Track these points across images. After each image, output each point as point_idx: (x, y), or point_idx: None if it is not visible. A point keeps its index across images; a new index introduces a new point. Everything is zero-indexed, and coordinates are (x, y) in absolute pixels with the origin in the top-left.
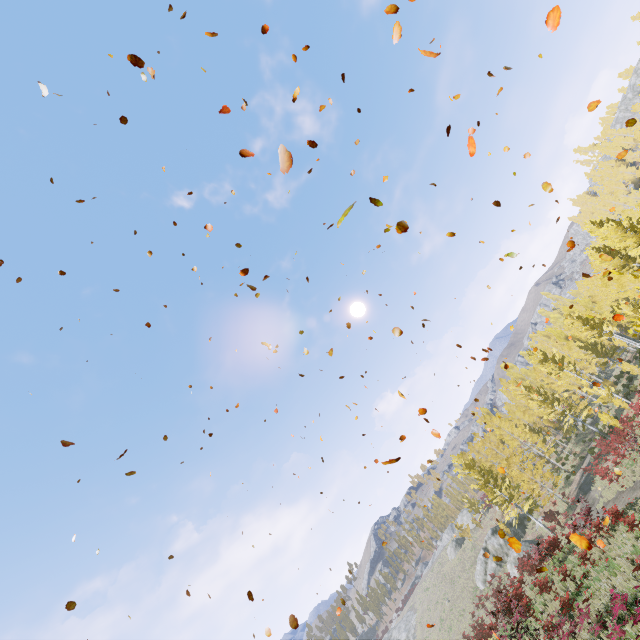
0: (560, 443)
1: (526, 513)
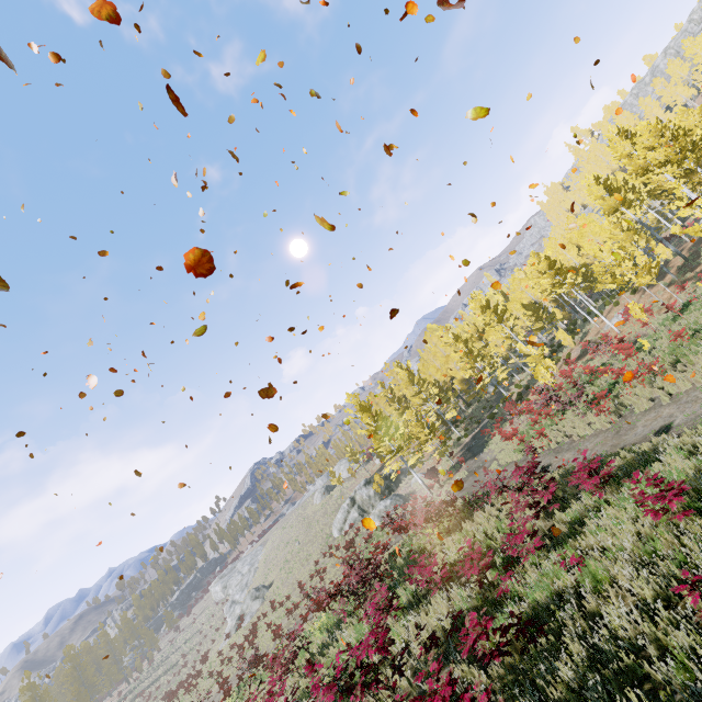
0: (461, 407)
1: (409, 467)
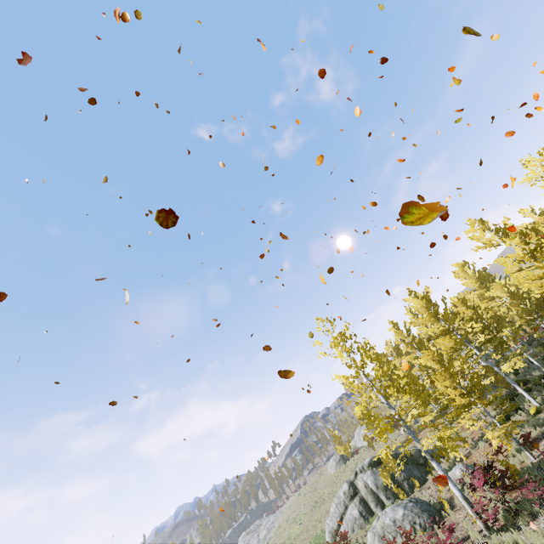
0: (530, 359)
1: (427, 455)
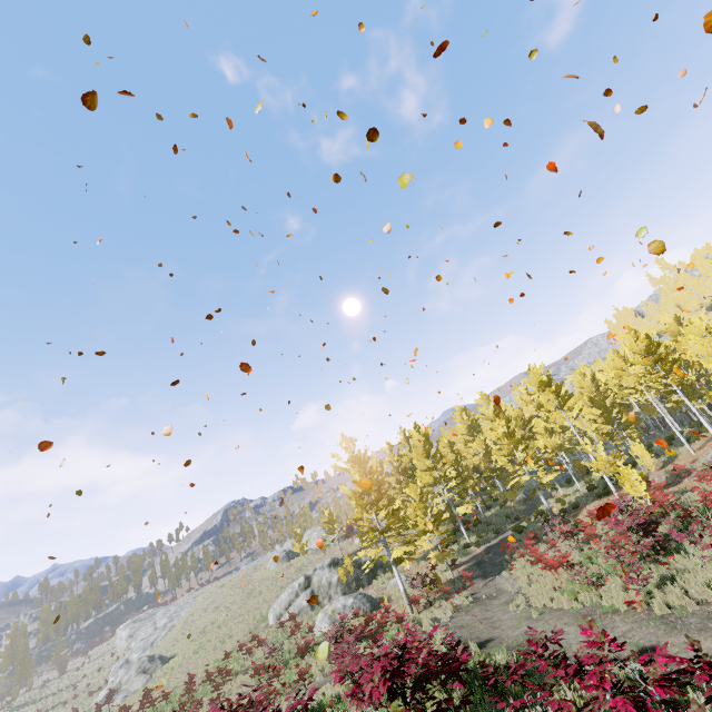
0: (478, 505)
1: (392, 561)
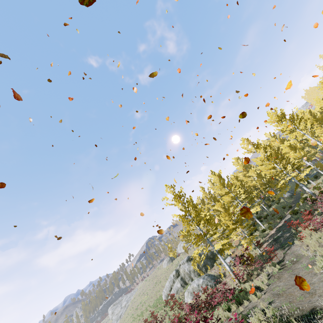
0: (263, 206)
1: (216, 252)
